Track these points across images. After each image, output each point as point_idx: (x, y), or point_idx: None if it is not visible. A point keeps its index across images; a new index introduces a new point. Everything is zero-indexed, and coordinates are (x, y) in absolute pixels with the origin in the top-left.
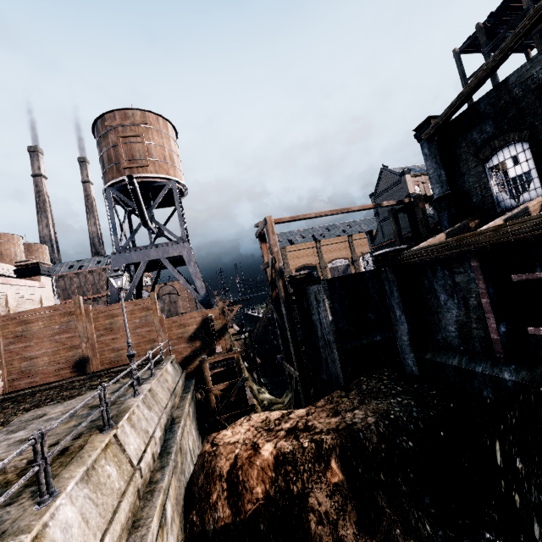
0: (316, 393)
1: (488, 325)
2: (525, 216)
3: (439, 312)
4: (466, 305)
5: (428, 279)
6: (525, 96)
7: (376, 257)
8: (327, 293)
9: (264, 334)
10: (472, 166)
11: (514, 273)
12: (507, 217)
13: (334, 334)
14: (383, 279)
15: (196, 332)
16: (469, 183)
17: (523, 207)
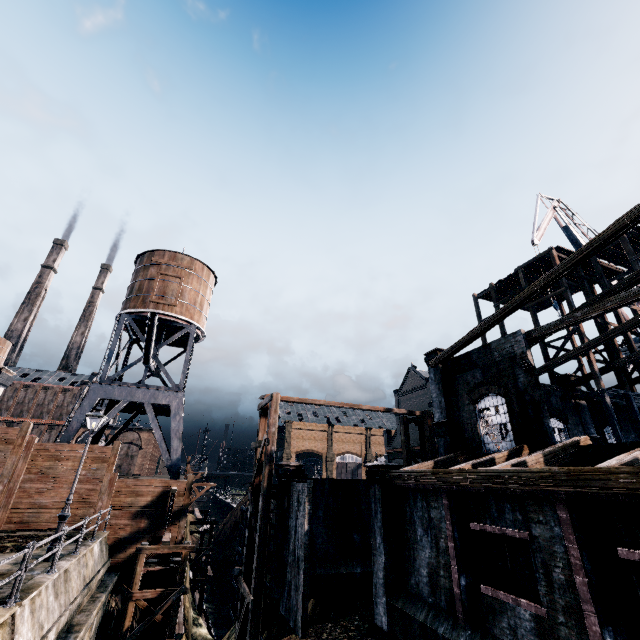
0: (268, 639)
1: (452, 574)
2: (491, 466)
3: (416, 549)
4: (437, 545)
5: (410, 506)
6: (502, 361)
7: (368, 467)
8: (310, 495)
9: (230, 534)
10: (466, 403)
11: (472, 521)
12: (475, 462)
13: (305, 550)
14: (371, 494)
15: (147, 506)
16: (463, 417)
17: (490, 457)
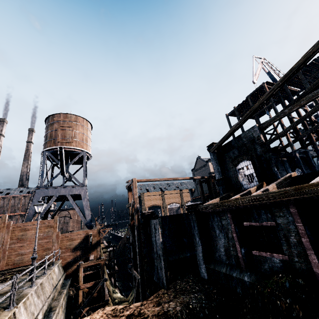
0: (150, 292)
1: (237, 248)
2: (249, 194)
3: (216, 240)
4: (227, 237)
5: (211, 221)
6: (248, 143)
7: (187, 206)
8: (160, 224)
9: (123, 249)
10: (231, 167)
11: (244, 222)
12: (242, 194)
13: (162, 250)
14: (190, 219)
15: (79, 244)
16: (230, 174)
17: (248, 190)
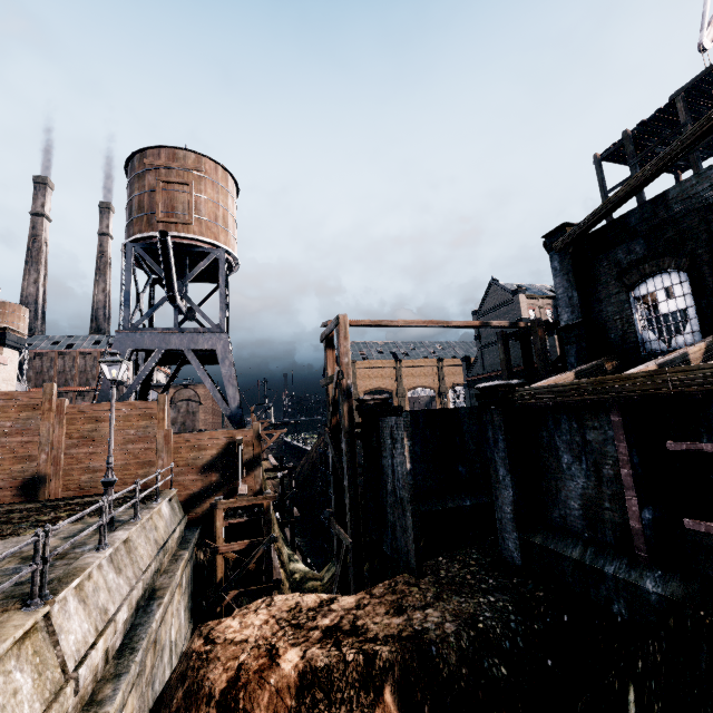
0: (371, 571)
1: (627, 507)
2: (684, 364)
3: (559, 479)
4: (598, 474)
5: (547, 430)
6: (687, 217)
7: (480, 390)
8: (408, 430)
9: (310, 475)
10: (614, 292)
11: (670, 439)
12: (662, 362)
13: (410, 490)
14: (486, 421)
15: (214, 460)
16: (608, 313)
17: (682, 353)
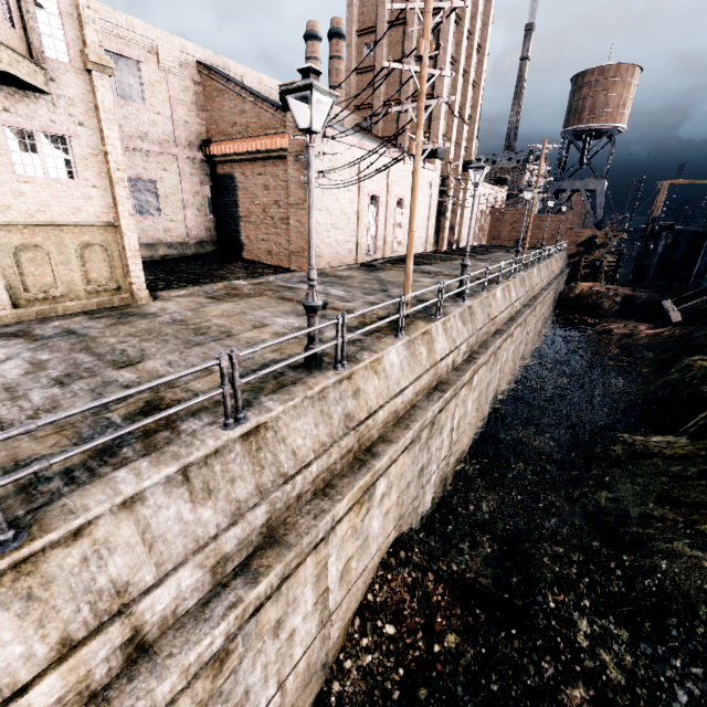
0: None
1: None
2: None
3: None
4: None
5: None
6: None
7: None
8: (666, 238)
9: None
10: None
11: None
12: None
13: (657, 259)
14: (706, 239)
15: (583, 242)
16: None
17: None
